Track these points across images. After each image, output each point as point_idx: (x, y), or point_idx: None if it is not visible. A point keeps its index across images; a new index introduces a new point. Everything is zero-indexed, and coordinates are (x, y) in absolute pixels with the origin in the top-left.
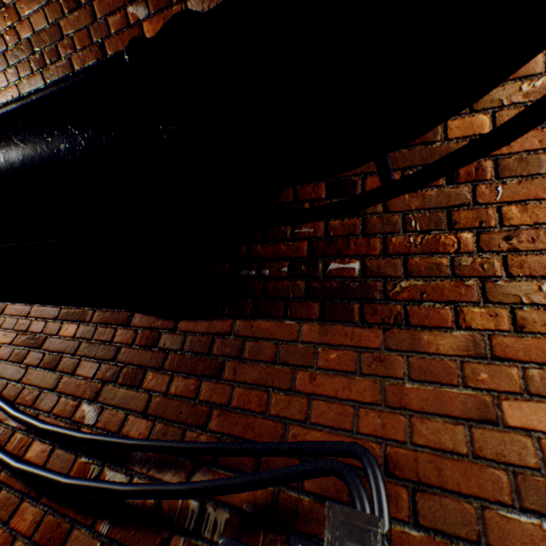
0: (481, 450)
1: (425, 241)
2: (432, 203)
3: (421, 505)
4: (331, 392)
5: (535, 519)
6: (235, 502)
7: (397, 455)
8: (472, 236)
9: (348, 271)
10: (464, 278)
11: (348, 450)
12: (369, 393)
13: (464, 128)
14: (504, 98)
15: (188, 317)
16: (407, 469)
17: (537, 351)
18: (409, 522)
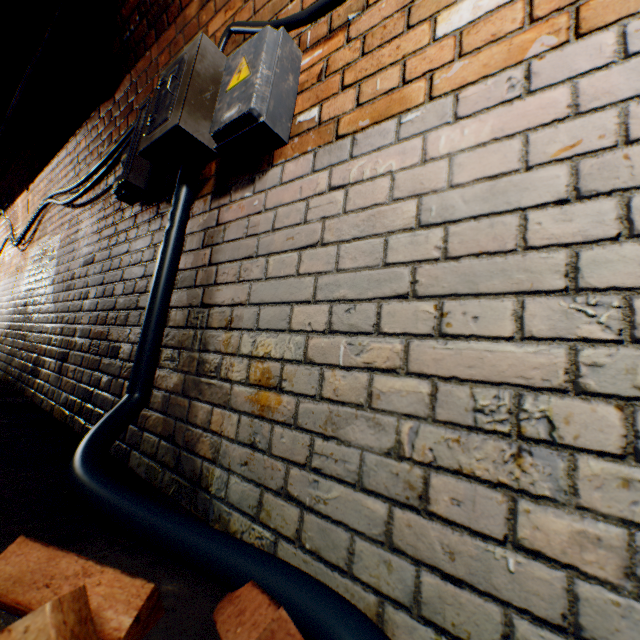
0: None
1: None
2: None
3: None
4: None
5: None
6: None
7: None
8: None
9: None
10: None
11: None
12: None
13: None
14: None
15: (117, 91)
16: None
17: None
18: None
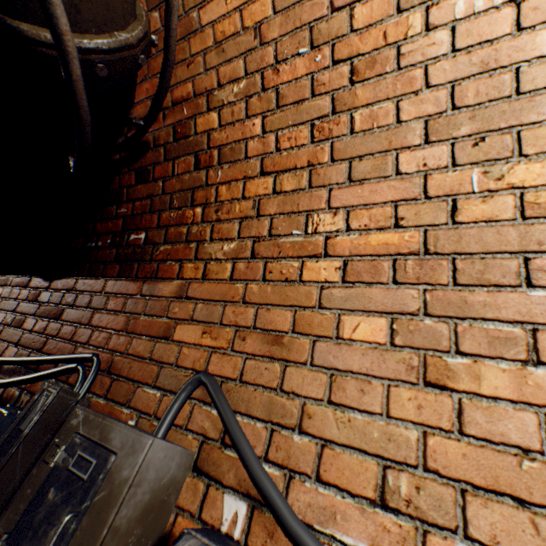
0: (154, 355)
1: (179, 216)
2: (186, 186)
3: (113, 387)
4: (106, 325)
5: (156, 391)
6: (36, 391)
7: (118, 360)
8: (201, 211)
9: (139, 241)
10: (191, 242)
11: (88, 357)
12: (122, 324)
13: (205, 124)
14: (225, 99)
15: (57, 279)
16: (118, 368)
17: (207, 291)
18: (104, 396)
